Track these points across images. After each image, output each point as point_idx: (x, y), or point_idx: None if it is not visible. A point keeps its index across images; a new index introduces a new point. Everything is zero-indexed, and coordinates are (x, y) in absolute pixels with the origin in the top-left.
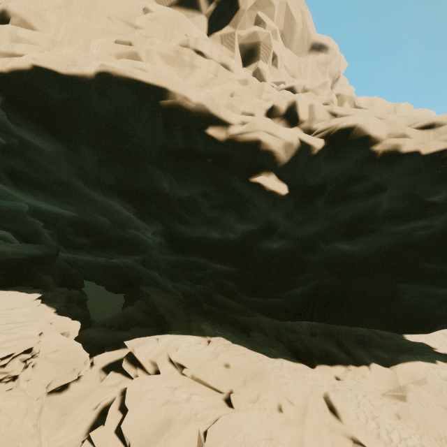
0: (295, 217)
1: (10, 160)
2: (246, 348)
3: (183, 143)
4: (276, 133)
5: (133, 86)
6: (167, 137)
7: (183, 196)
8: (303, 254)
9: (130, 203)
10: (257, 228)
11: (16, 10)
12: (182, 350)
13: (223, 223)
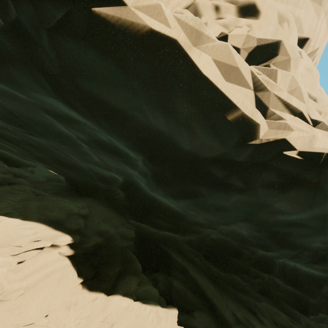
0: None
1: (204, 188)
2: None
3: None
4: None
5: None
6: None
7: (326, 255)
8: None
9: (282, 248)
10: None
11: (287, 50)
12: None
13: None
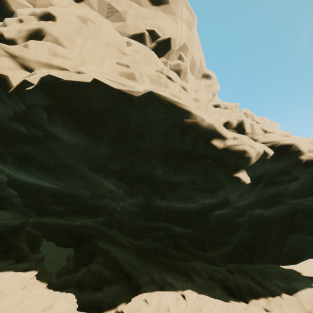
0: (244, 196)
1: (24, 147)
2: (208, 297)
3: (188, 147)
4: (254, 146)
5: (168, 107)
6: (178, 142)
7: (171, 180)
8: (237, 217)
9: (128, 185)
10: (215, 202)
11: (52, 31)
12: (174, 311)
13: (194, 199)
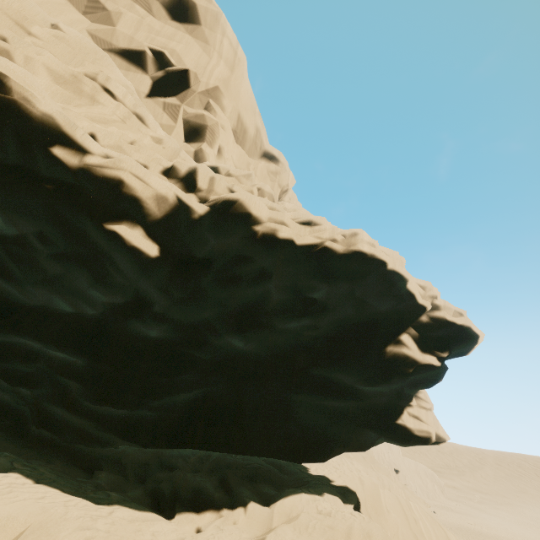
0: (172, 292)
1: None
2: (57, 491)
3: (16, 157)
4: (146, 179)
5: None
6: None
7: (10, 235)
8: (188, 348)
9: None
10: (124, 301)
11: None
12: None
13: (72, 287)
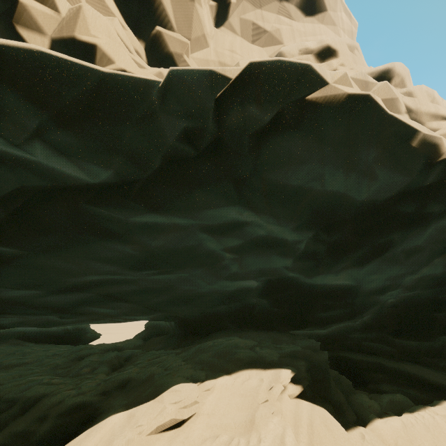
0: None
1: (397, 233)
2: None
3: None
4: None
5: None
6: None
7: None
8: None
9: None
10: None
11: (400, 69)
12: None
13: None
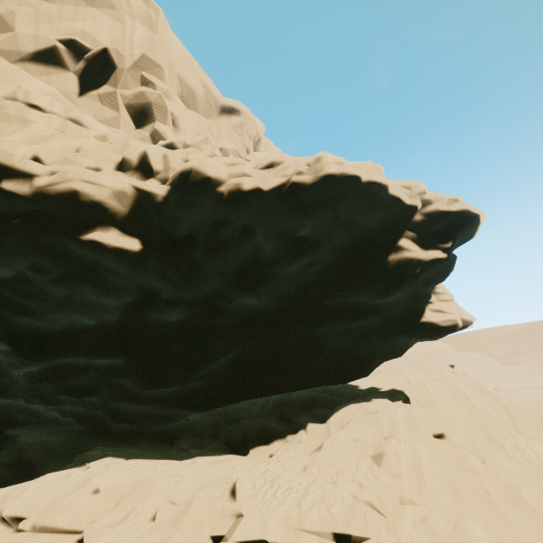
0: (171, 277)
1: None
2: (146, 460)
3: None
4: (97, 181)
5: None
6: None
7: (10, 276)
8: (208, 320)
9: None
10: (133, 299)
11: None
12: (25, 495)
13: (84, 302)
